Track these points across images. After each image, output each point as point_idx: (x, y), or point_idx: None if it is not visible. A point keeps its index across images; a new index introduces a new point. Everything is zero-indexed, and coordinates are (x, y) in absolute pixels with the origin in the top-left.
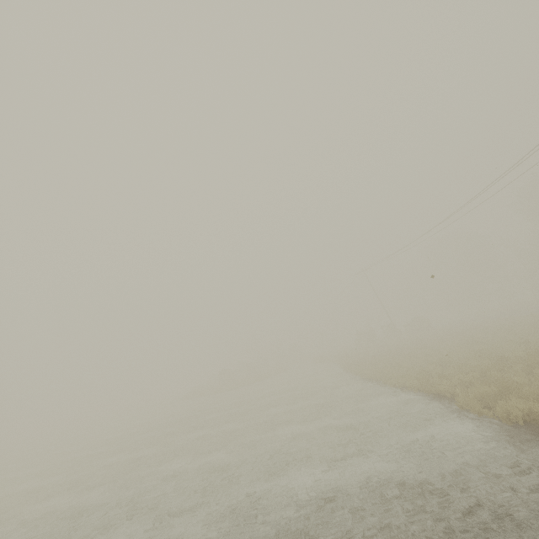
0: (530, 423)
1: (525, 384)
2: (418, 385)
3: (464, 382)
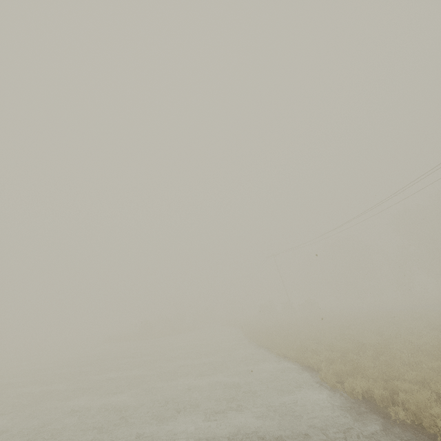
0: (367, 399)
1: (371, 367)
2: (296, 356)
3: (329, 359)
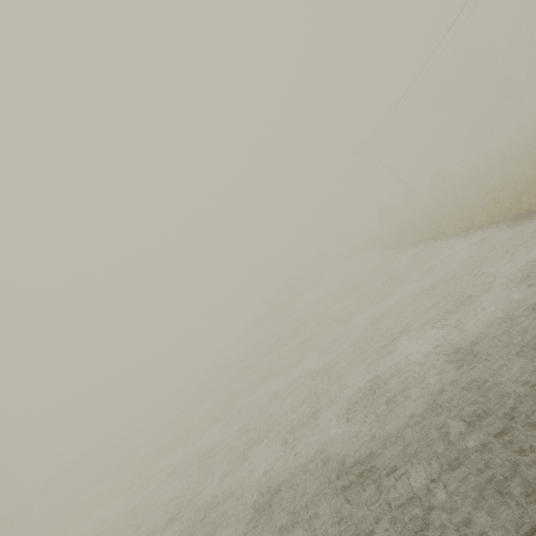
0: None
1: None
2: (490, 217)
3: None
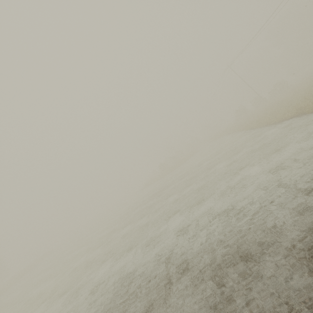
0: None
1: None
2: None
3: None
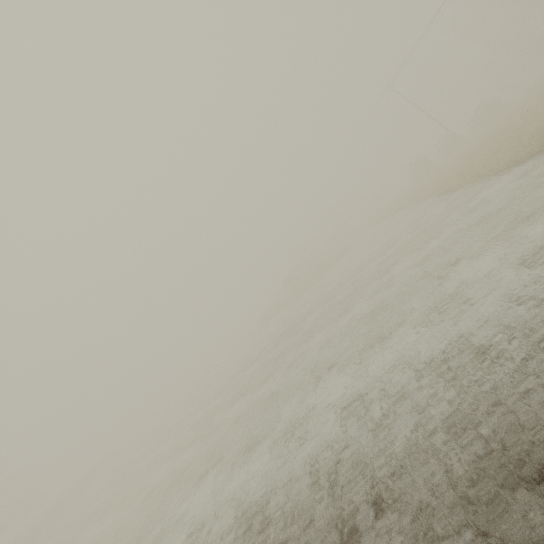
0: None
1: None
2: None
3: None
